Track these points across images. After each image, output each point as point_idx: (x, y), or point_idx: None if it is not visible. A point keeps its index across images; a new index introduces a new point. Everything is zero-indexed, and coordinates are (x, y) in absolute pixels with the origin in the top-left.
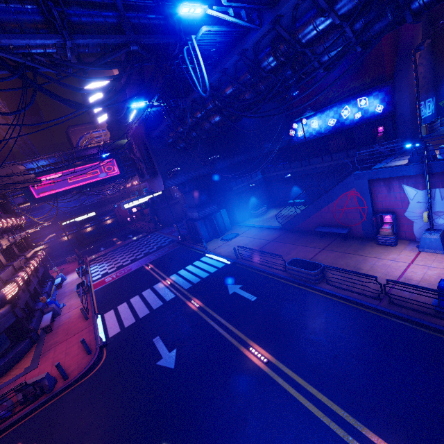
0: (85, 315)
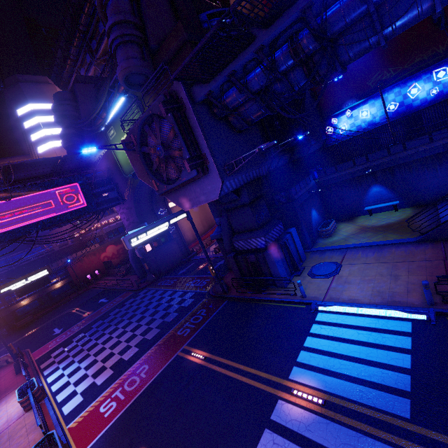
0: None
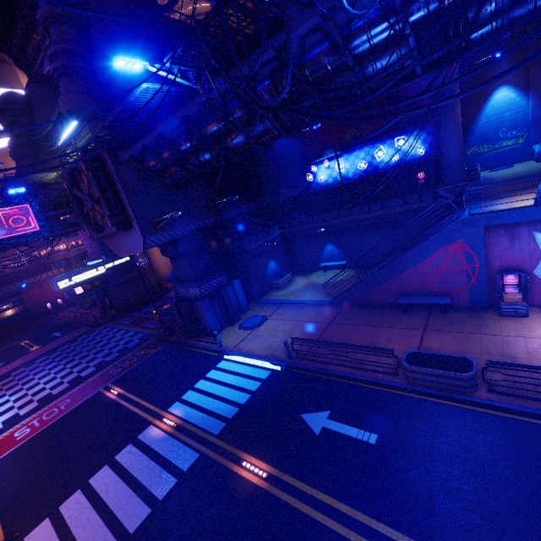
0: None
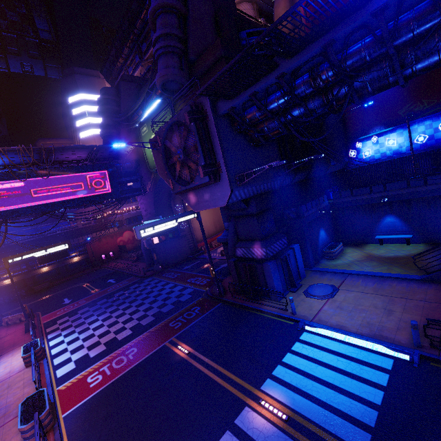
0: None
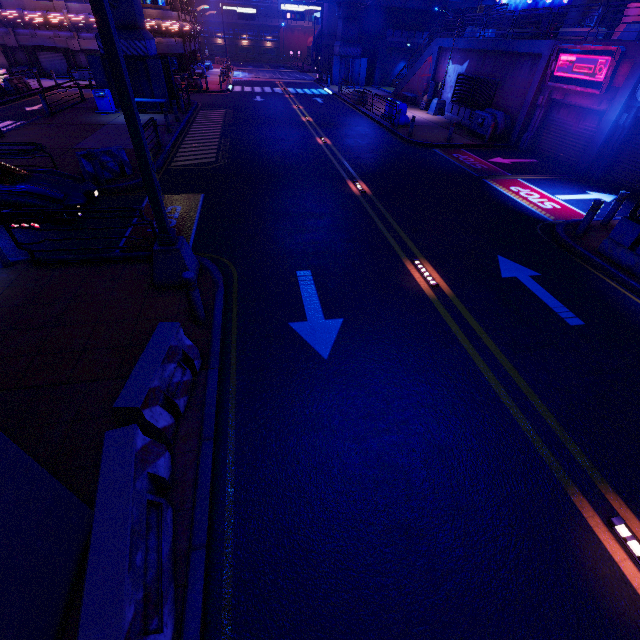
0: (223, 79)
